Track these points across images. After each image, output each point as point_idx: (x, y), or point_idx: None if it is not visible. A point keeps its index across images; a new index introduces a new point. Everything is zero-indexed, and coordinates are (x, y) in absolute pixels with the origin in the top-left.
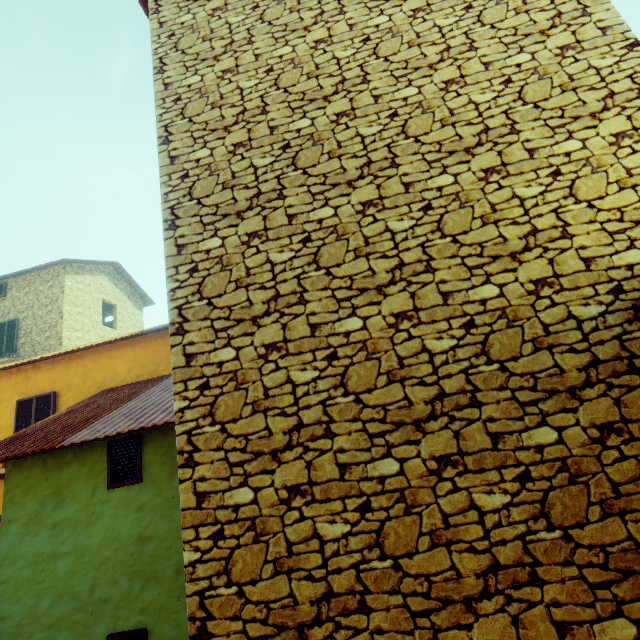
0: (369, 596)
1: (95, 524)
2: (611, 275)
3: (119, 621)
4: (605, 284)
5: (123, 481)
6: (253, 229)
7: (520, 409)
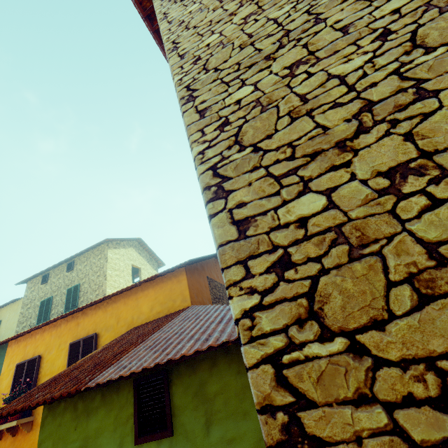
0: None
1: None
2: None
3: None
4: None
5: (151, 433)
6: (292, 60)
7: None
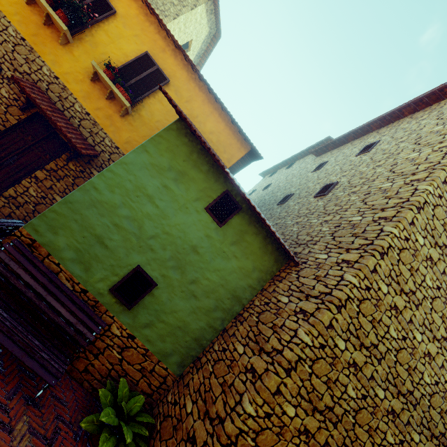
0: (340, 423)
1: (183, 213)
2: None
3: (149, 266)
4: None
5: (214, 215)
6: (433, 257)
7: (420, 423)
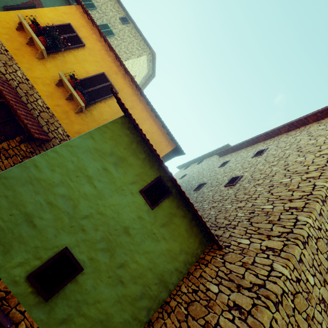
0: None
1: (119, 195)
2: None
3: (77, 248)
4: None
5: (147, 198)
6: None
7: None
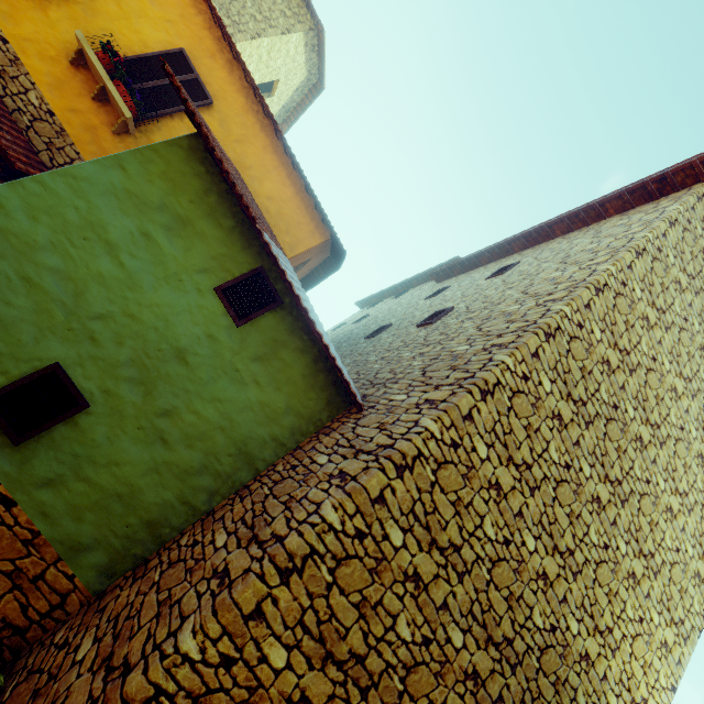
0: (374, 690)
1: (171, 288)
2: (601, 697)
3: (80, 368)
4: (596, 697)
5: (230, 304)
6: (563, 415)
7: (520, 701)
